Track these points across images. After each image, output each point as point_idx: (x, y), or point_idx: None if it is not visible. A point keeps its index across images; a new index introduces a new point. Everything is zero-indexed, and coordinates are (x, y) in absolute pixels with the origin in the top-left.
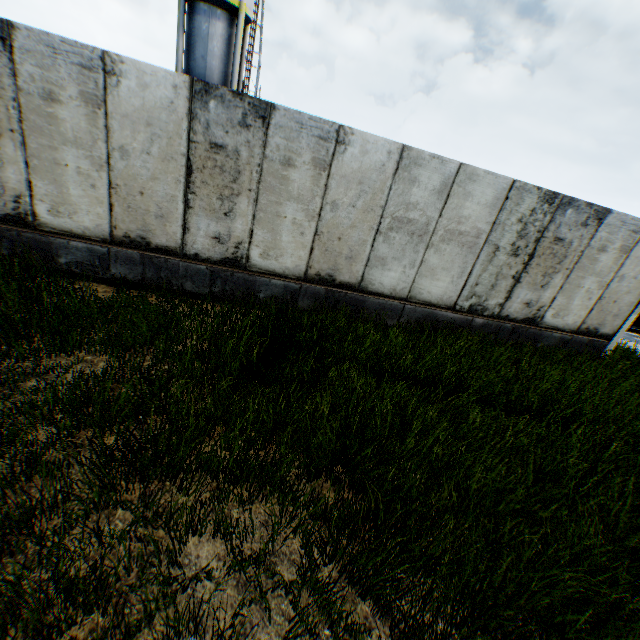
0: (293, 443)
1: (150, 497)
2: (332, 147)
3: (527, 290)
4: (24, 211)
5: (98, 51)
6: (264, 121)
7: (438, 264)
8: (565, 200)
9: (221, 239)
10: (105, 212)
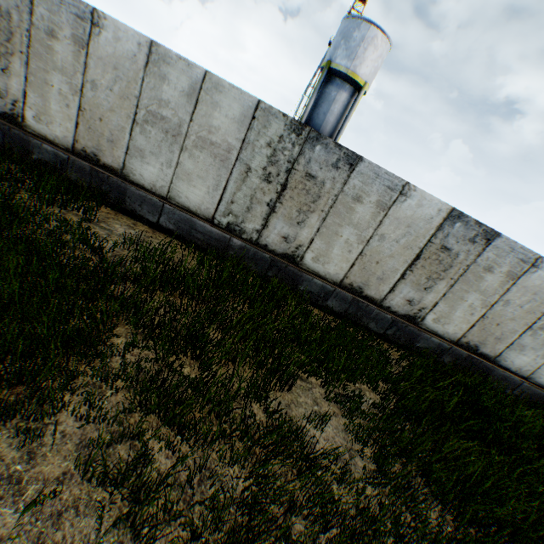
0: (543, 518)
1: (492, 543)
2: (526, 267)
3: None
4: (297, 254)
5: (403, 181)
6: (486, 241)
7: None
8: None
9: (412, 302)
10: (346, 267)
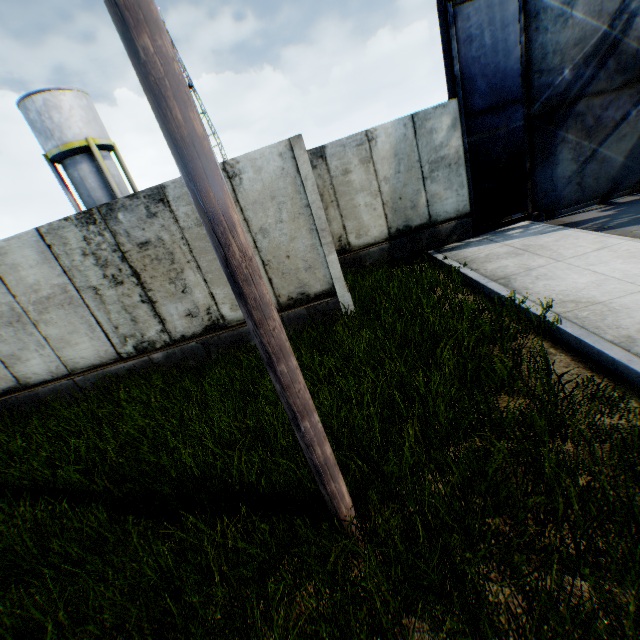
0: None
1: None
2: None
3: (173, 303)
4: None
5: None
6: None
7: (62, 332)
8: (106, 209)
9: None
10: None
